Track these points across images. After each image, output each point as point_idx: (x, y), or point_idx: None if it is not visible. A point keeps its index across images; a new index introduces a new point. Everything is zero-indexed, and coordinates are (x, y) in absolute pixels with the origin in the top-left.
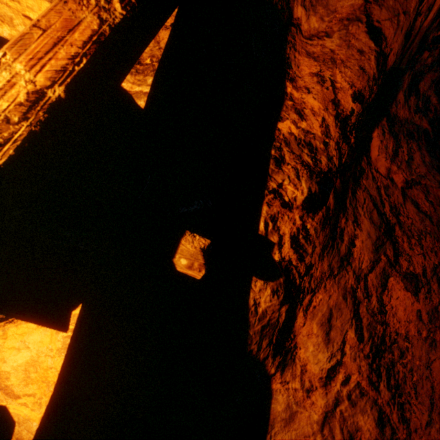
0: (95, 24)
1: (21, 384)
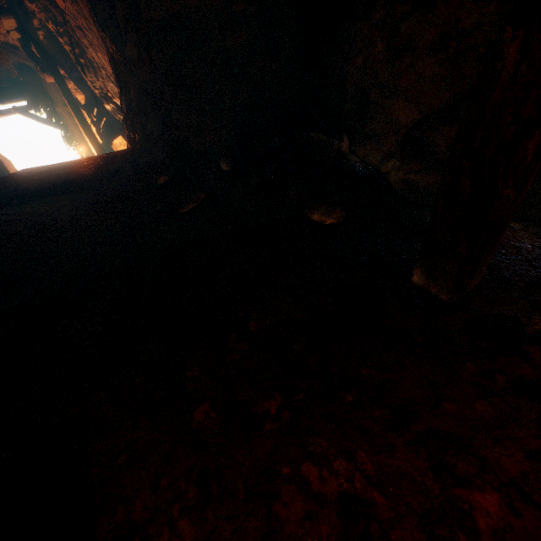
0: (69, 106)
1: None
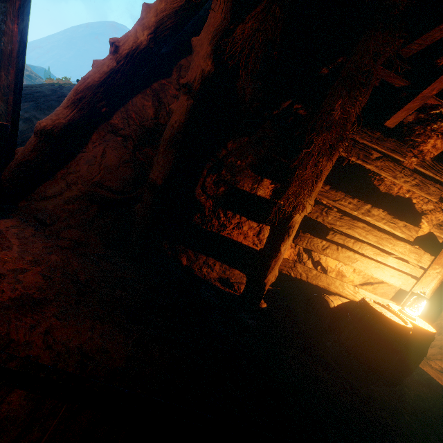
0: None
1: (380, 296)
